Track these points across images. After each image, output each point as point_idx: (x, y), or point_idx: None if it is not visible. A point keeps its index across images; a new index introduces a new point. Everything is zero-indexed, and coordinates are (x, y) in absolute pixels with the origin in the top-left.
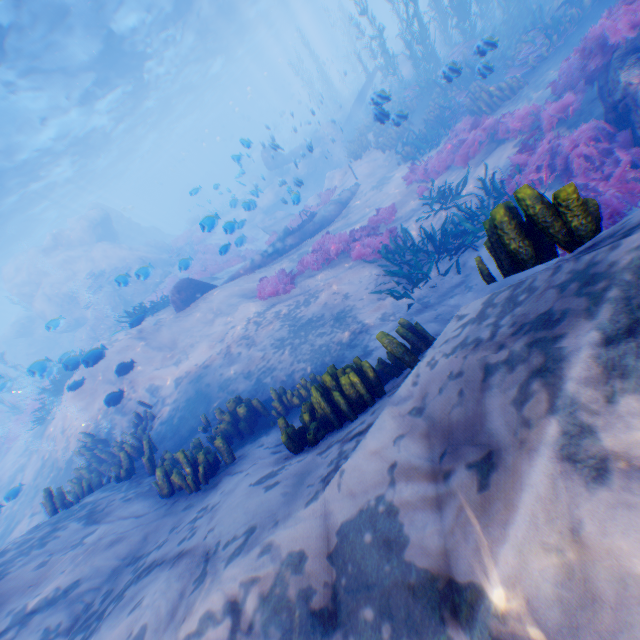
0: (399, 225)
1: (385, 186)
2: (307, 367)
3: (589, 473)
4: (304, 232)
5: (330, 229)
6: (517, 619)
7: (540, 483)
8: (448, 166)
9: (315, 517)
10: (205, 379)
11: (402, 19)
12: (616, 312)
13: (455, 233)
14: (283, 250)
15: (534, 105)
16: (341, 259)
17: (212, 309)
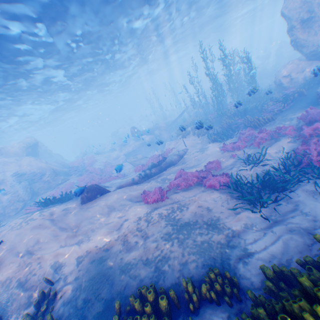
0: (226, 171)
1: (205, 151)
2: (198, 260)
3: None
4: (162, 167)
5: (176, 168)
6: None
7: None
8: (245, 146)
9: None
10: (106, 261)
11: (210, 88)
12: None
13: (277, 179)
14: (150, 175)
15: (292, 126)
16: (193, 184)
17: (108, 205)
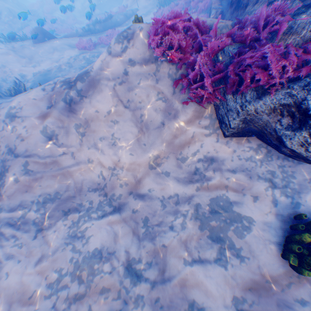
0: None
1: (147, 16)
2: None
3: (108, 53)
4: (106, 26)
5: (118, 29)
6: (95, 69)
7: (103, 54)
8: None
9: (75, 75)
10: (49, 76)
11: None
12: (121, 33)
13: None
14: (94, 31)
15: None
16: None
17: (54, 48)
